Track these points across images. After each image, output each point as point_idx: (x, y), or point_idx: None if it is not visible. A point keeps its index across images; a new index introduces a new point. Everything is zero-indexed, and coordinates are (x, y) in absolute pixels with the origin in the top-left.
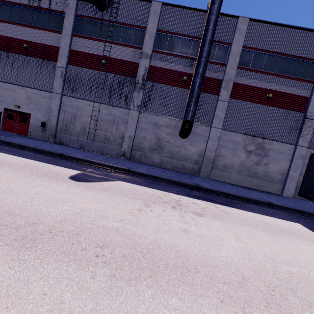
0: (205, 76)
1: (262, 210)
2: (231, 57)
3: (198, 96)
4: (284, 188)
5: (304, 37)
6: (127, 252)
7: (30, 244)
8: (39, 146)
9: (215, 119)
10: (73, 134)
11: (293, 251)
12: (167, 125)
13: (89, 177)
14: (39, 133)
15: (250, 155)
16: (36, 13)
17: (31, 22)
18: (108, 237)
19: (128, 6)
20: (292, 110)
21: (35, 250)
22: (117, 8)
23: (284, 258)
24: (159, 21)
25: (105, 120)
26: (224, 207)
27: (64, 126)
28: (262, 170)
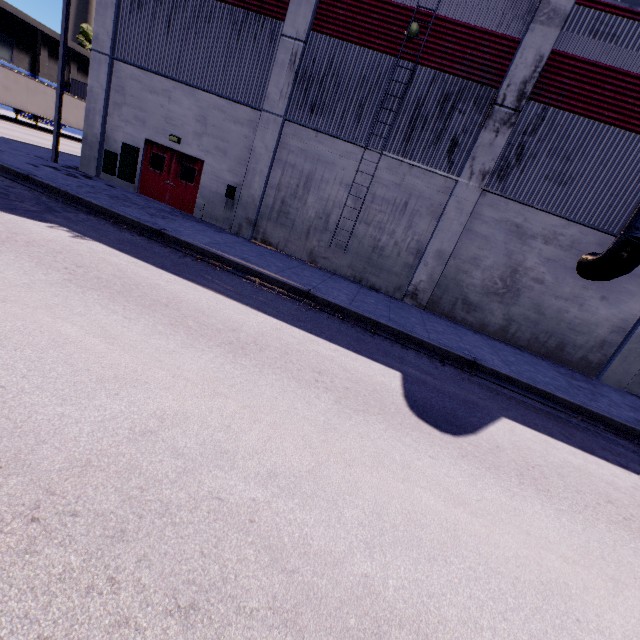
0: None
1: None
2: None
3: None
4: None
5: None
6: None
7: None
8: (248, 261)
9: None
10: (296, 226)
11: None
12: (548, 237)
13: (438, 402)
14: (217, 212)
15: None
16: None
17: None
18: None
19: None
20: None
21: None
22: None
23: None
24: None
25: (383, 200)
26: None
27: (278, 203)
28: None
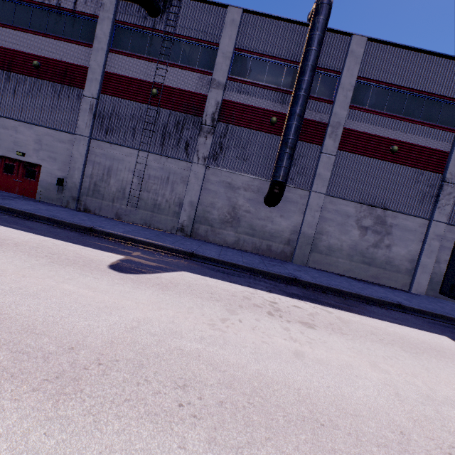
0: (303, 118)
1: (390, 315)
2: (341, 91)
3: (294, 147)
4: (414, 281)
5: (443, 67)
6: (223, 396)
7: (71, 387)
8: (56, 216)
9: (316, 180)
10: (105, 197)
11: (454, 384)
12: (246, 187)
13: (137, 265)
14: (53, 195)
15: (366, 233)
16: (54, 16)
17: (46, 28)
18: (188, 369)
19: (193, 12)
20: (425, 169)
21: (81, 399)
22: (177, 13)
23: (446, 396)
24: (237, 35)
25: (155, 177)
26: (339, 312)
27: (92, 185)
28: (383, 254)
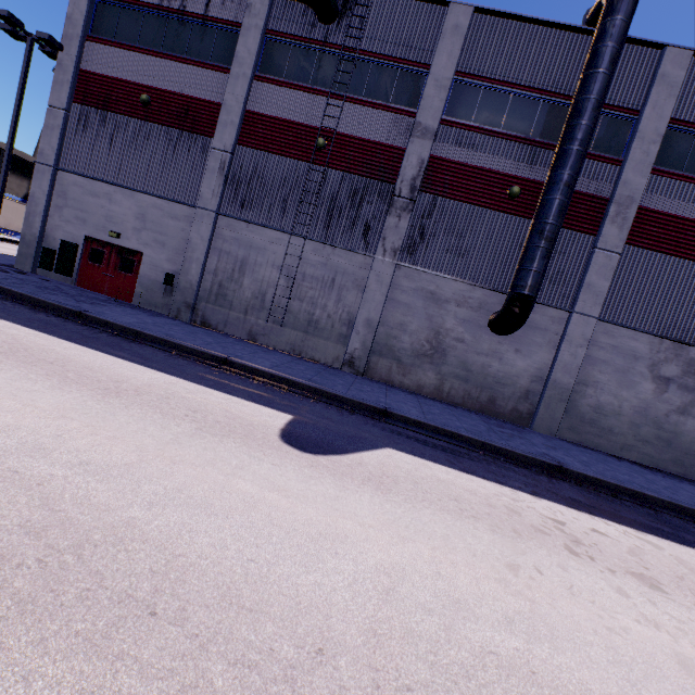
0: None
1: None
2: (639, 144)
3: (555, 238)
4: None
5: None
6: None
7: None
8: (171, 336)
9: (583, 294)
10: (235, 306)
11: None
12: (460, 301)
13: (318, 435)
14: (157, 298)
15: (666, 389)
16: (174, 26)
17: (162, 44)
18: None
19: (390, 14)
20: None
21: None
22: (364, 17)
23: None
24: (461, 51)
25: (313, 278)
26: (669, 545)
27: (216, 287)
28: None
